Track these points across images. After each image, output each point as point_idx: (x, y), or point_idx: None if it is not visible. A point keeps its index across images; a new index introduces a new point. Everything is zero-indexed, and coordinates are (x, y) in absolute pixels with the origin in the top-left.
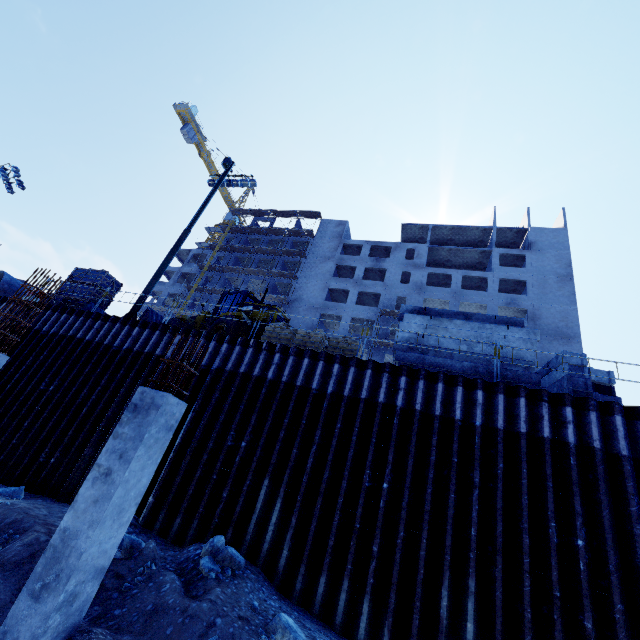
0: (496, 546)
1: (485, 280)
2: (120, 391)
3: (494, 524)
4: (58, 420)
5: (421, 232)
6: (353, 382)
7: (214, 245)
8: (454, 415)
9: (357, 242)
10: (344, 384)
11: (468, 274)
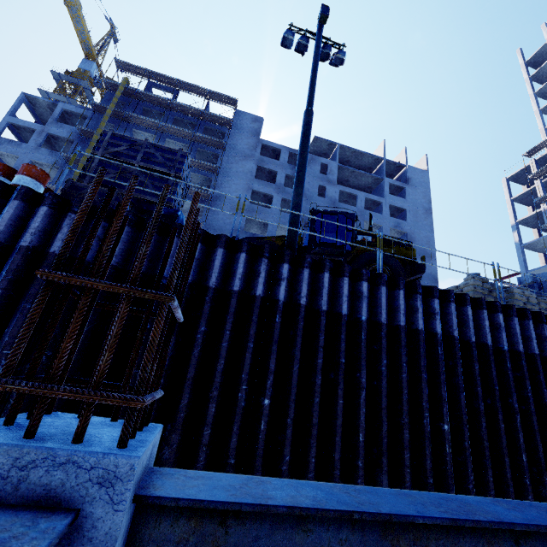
0: None
1: (377, 204)
2: (402, 395)
3: None
4: (316, 463)
5: (328, 148)
6: None
7: (100, 106)
8: None
9: (276, 145)
10: None
11: (369, 197)
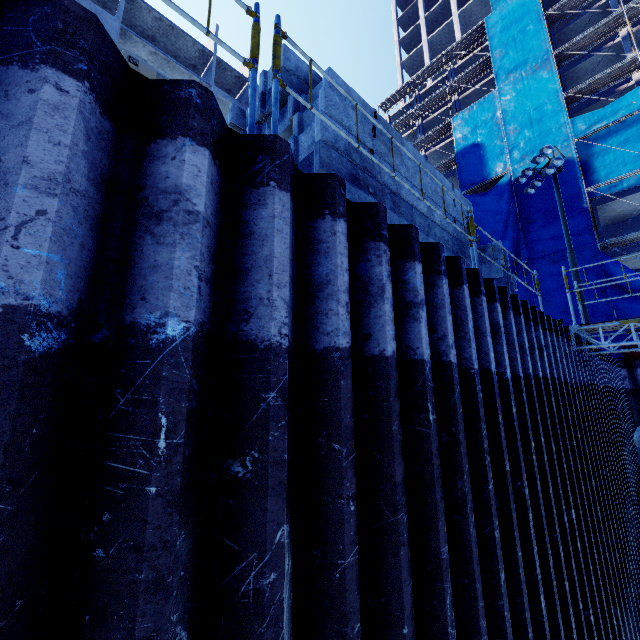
0: (555, 599)
1: None
2: None
3: (545, 559)
4: None
5: None
6: (292, 270)
7: None
8: (489, 363)
9: None
10: (253, 278)
11: None
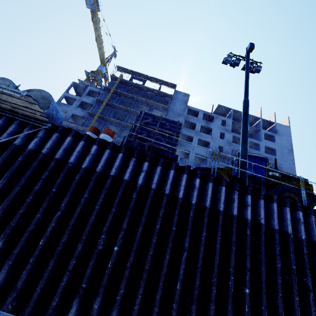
0: None
1: (256, 144)
2: None
3: None
4: None
5: (225, 111)
6: None
7: (107, 88)
8: None
9: (196, 109)
10: None
11: (251, 140)
